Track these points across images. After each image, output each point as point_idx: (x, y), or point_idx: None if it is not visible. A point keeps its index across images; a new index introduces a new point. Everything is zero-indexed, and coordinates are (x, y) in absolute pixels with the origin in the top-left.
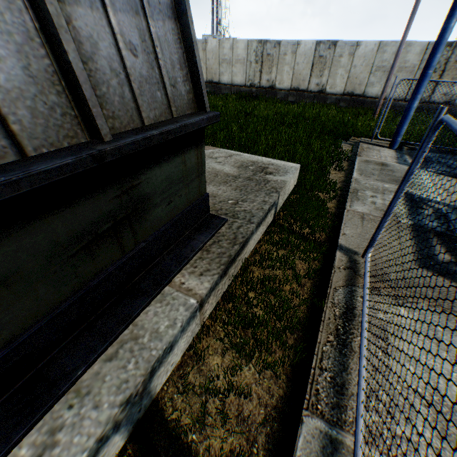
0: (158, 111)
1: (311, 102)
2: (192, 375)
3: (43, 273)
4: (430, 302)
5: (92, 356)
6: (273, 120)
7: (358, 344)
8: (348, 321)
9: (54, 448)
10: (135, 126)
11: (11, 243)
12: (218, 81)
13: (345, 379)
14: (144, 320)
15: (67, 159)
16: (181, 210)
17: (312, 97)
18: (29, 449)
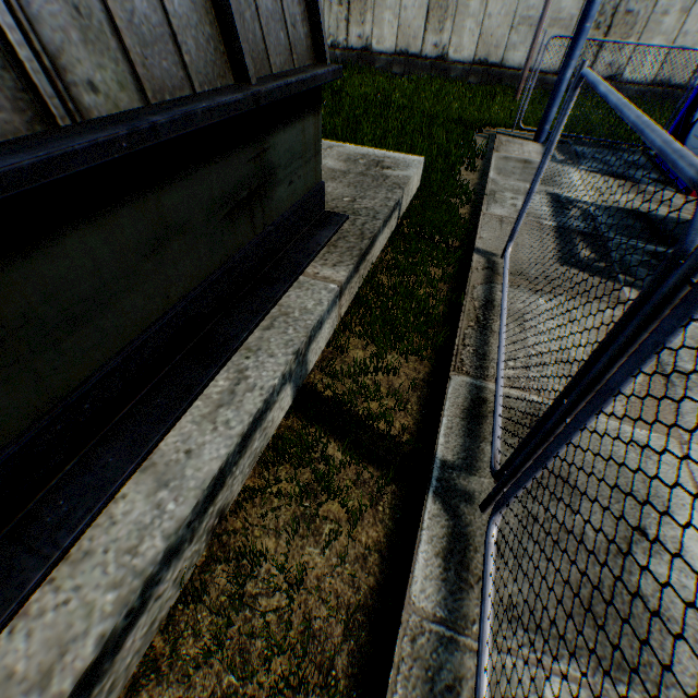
0: (282, 59)
1: (428, 76)
2: (337, 366)
3: (203, 231)
4: (568, 292)
5: (251, 325)
6: (377, 102)
7: (498, 327)
8: (488, 311)
9: (248, 380)
10: (265, 75)
11: (187, 186)
12: None
13: (487, 351)
14: (288, 302)
15: (238, 96)
16: (299, 197)
17: (428, 67)
18: (225, 382)
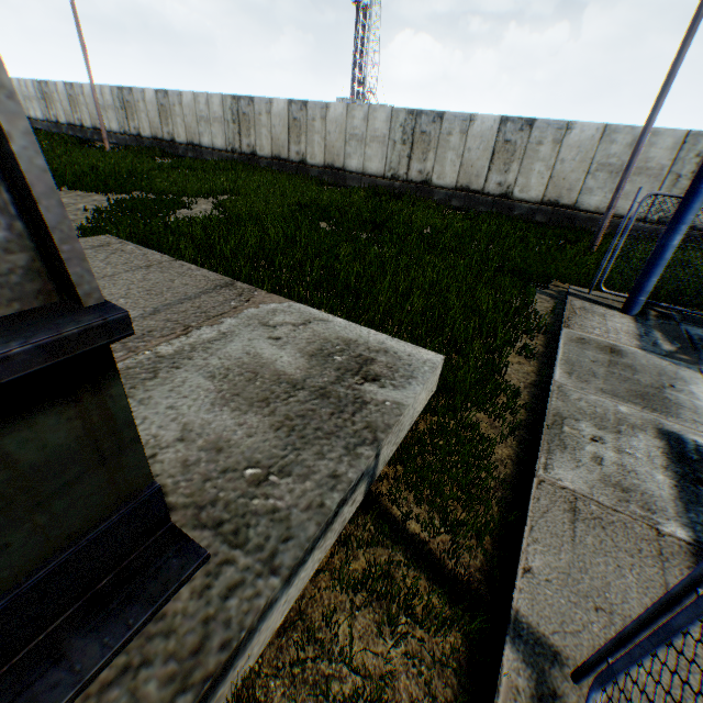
0: None
1: (488, 211)
2: None
3: None
4: None
5: None
6: (417, 240)
7: None
8: None
9: None
10: None
11: None
12: (341, 167)
13: None
14: None
15: None
16: (15, 578)
17: (490, 202)
18: None
